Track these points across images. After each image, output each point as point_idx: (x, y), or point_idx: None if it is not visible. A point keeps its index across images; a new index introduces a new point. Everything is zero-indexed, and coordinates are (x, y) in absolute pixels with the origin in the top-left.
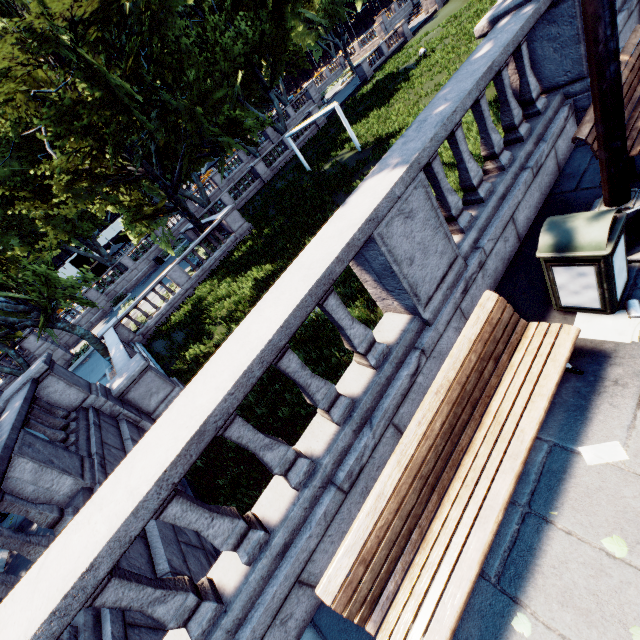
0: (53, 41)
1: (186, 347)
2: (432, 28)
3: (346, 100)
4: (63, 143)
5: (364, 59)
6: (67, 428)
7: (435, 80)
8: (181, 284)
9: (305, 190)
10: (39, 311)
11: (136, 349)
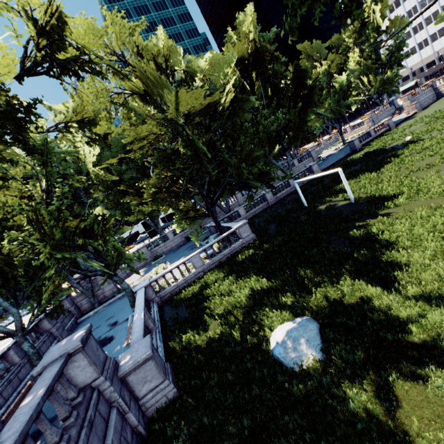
0: (174, 123)
1: (185, 328)
2: (413, 123)
3: (338, 161)
4: (159, 173)
5: (356, 138)
6: (67, 418)
7: (426, 160)
8: (196, 267)
9: (302, 221)
10: (107, 267)
11: (152, 310)
